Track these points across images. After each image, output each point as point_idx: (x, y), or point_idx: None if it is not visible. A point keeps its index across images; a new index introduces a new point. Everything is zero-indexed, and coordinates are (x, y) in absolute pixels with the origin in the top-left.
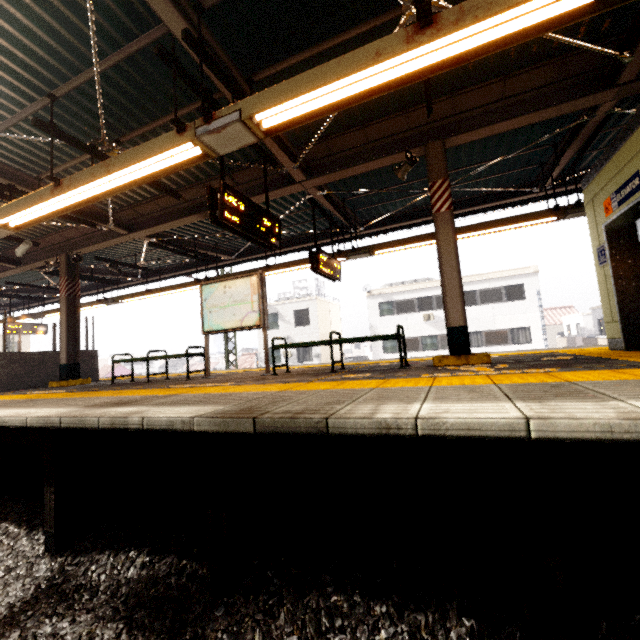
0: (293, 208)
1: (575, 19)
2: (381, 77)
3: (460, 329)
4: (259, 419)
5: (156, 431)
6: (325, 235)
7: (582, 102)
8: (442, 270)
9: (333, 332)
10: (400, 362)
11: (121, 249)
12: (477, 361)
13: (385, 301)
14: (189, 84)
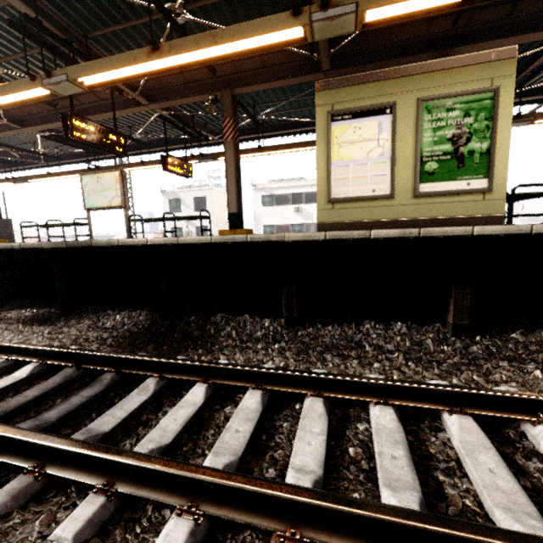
0: (150, 120)
1: (229, 58)
2: (144, 69)
3: (234, 214)
4: (68, 242)
5: (30, 251)
6: (192, 139)
7: (307, 78)
8: (227, 178)
9: (166, 213)
10: (201, 232)
11: (20, 137)
12: (240, 233)
13: (267, 194)
14: (37, 42)
